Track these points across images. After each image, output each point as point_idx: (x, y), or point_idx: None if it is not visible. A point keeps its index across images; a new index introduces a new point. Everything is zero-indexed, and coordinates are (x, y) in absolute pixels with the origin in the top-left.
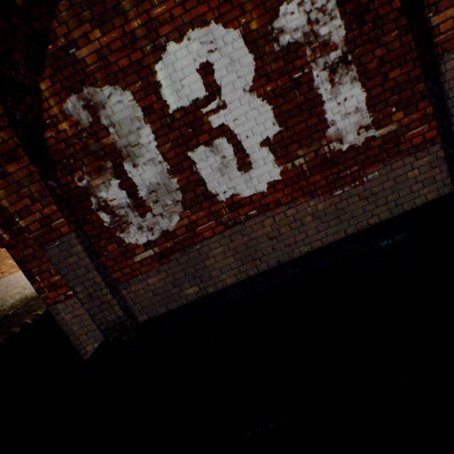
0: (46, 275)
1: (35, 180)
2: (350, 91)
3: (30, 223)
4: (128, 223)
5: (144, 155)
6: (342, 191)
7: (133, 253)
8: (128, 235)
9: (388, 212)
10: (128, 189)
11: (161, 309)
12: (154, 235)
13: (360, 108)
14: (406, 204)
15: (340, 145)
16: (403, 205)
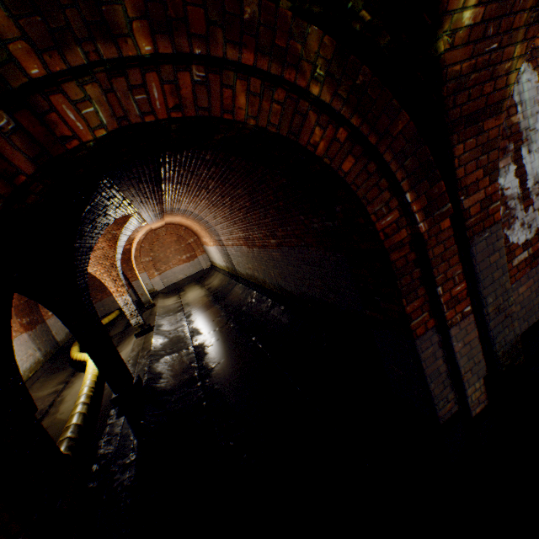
0: (448, 285)
1: (495, 146)
2: None
3: (471, 204)
4: (513, 218)
5: (535, 142)
6: None
7: (512, 255)
8: (511, 232)
9: None
10: (519, 177)
11: (522, 326)
12: (530, 234)
13: None
14: None
15: None
16: None
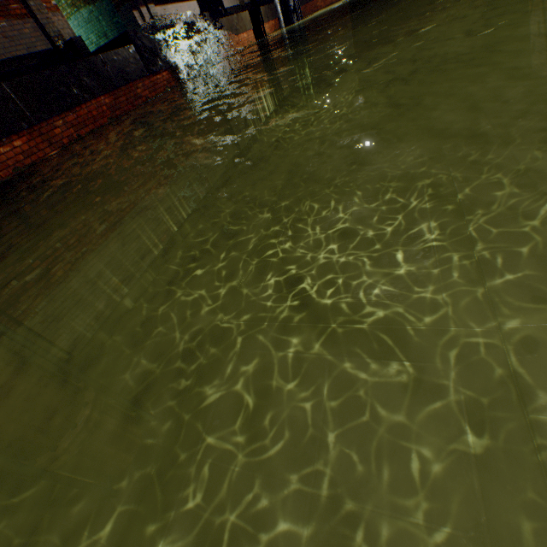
0: None
1: None
2: None
3: None
4: None
5: None
6: None
7: None
8: None
9: (26, 51)
10: None
11: None
12: None
13: None
14: (34, 49)
15: None
16: (33, 50)
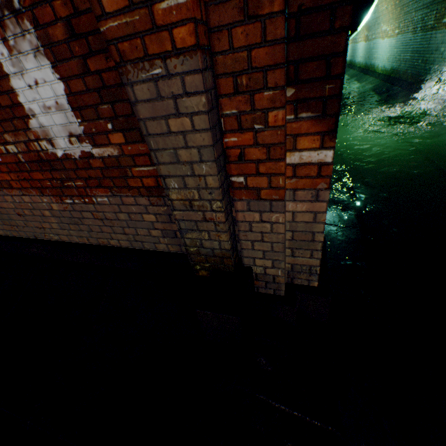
0: None
1: None
2: (40, 71)
3: None
4: None
5: None
6: (74, 201)
7: None
8: None
9: (129, 242)
10: None
11: None
12: None
13: (63, 106)
14: (147, 244)
15: (53, 148)
16: (145, 243)
